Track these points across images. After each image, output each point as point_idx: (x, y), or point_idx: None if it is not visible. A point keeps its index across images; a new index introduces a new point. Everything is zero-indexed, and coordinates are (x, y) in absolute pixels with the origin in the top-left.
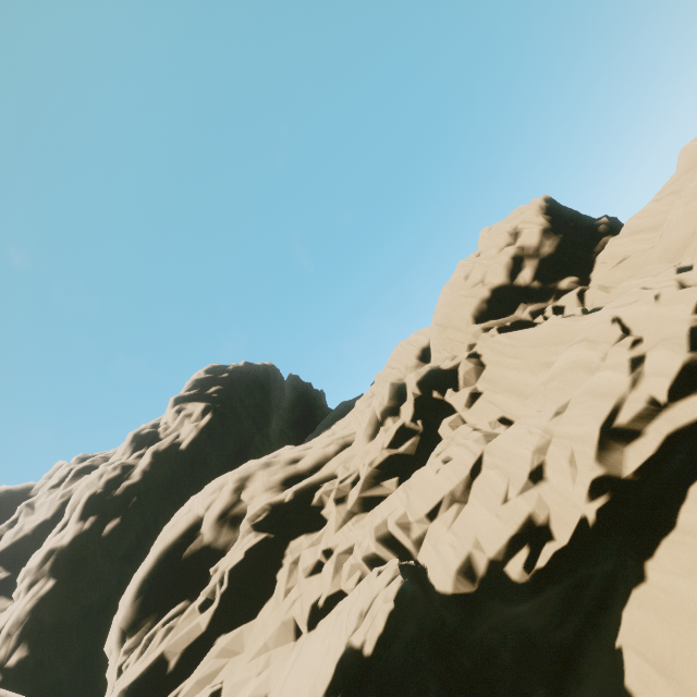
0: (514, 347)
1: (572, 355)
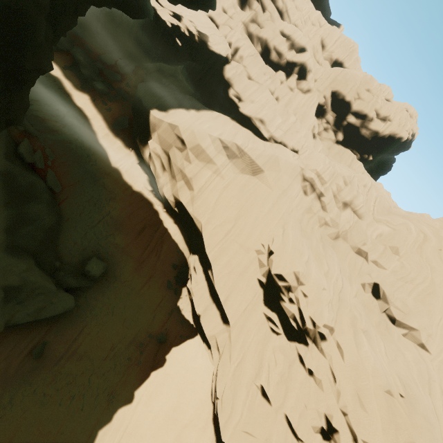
0: (308, 105)
1: (292, 118)
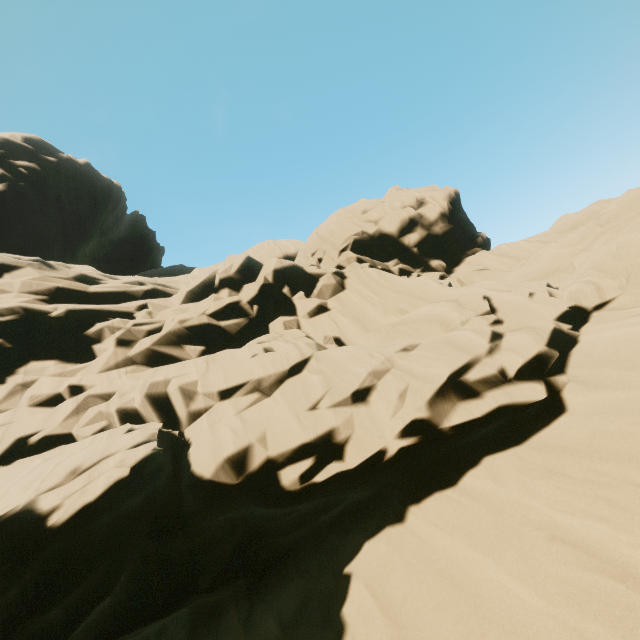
0: (380, 285)
1: (435, 309)
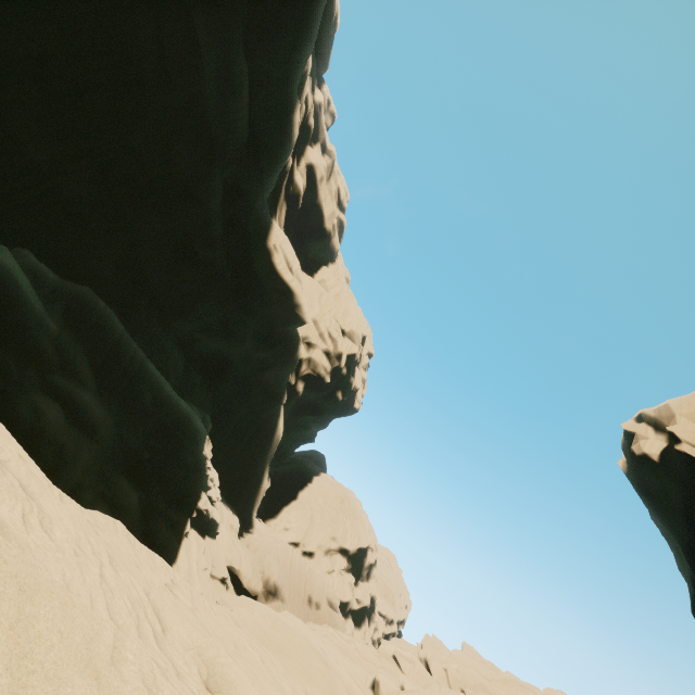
0: None
1: None
